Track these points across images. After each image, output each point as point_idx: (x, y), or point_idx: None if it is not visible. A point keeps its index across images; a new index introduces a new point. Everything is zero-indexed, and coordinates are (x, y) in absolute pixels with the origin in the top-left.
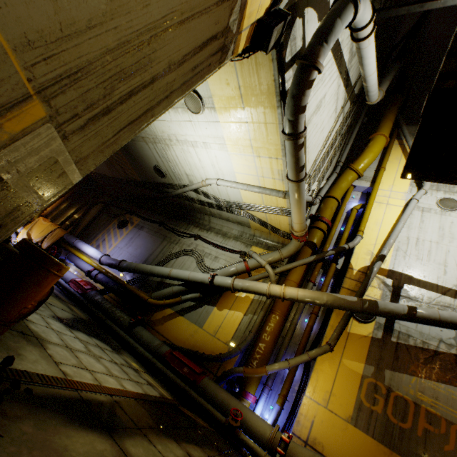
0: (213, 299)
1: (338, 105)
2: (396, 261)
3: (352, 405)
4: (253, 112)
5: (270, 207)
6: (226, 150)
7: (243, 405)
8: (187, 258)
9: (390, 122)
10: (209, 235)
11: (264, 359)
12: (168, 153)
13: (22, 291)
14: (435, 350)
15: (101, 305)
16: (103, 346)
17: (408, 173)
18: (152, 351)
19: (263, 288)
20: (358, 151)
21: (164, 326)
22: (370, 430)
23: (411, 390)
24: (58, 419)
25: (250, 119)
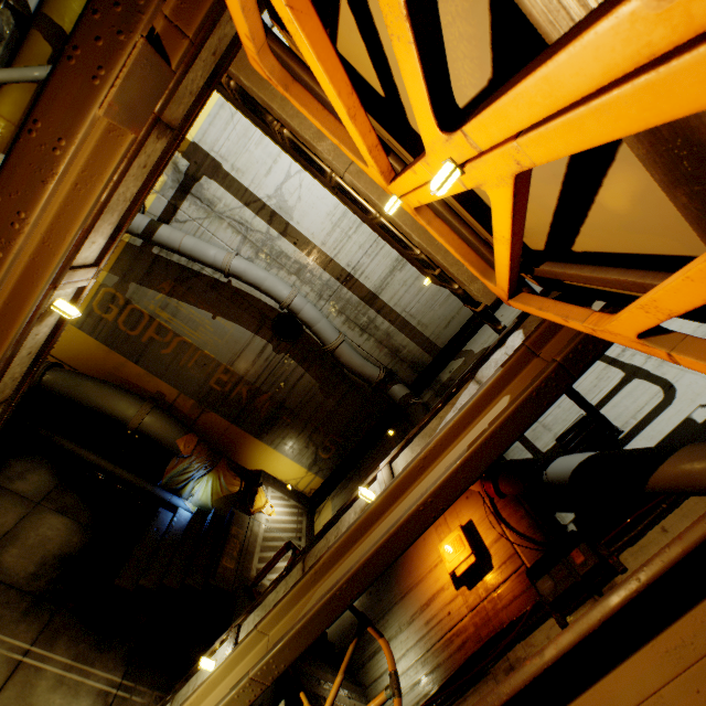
0: None
1: None
2: (211, 130)
3: (81, 312)
4: None
5: None
6: None
7: None
8: None
9: None
10: None
11: None
12: None
13: None
14: (198, 272)
15: None
16: None
17: None
18: None
19: None
20: None
21: None
22: (96, 334)
23: (153, 306)
24: None
25: None
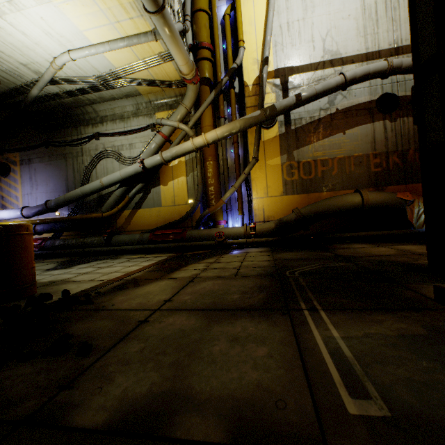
0: (154, 181)
1: None
2: (278, 58)
3: (281, 186)
4: None
5: (148, 59)
6: (48, 1)
7: (221, 228)
8: (105, 162)
9: None
10: (107, 127)
11: (218, 196)
12: None
13: (19, 260)
14: (318, 119)
15: (67, 245)
16: (104, 262)
17: None
18: (139, 243)
19: (188, 146)
20: None
21: (132, 225)
22: (295, 191)
23: (310, 154)
24: (129, 290)
25: None
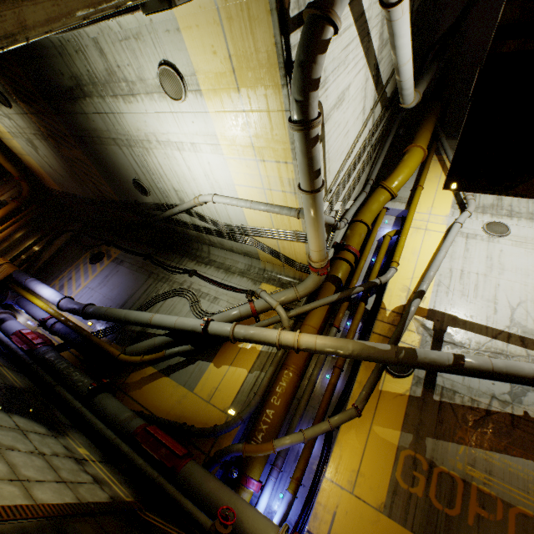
0: (209, 352)
1: (367, 105)
2: (438, 299)
3: (385, 488)
4: (251, 95)
5: (282, 231)
6: (220, 153)
7: (240, 499)
8: (178, 300)
9: (428, 132)
10: (208, 270)
11: (273, 431)
12: (148, 161)
13: None
14: (486, 410)
15: (54, 365)
16: (31, 428)
17: (453, 183)
18: (118, 428)
19: (271, 336)
20: (391, 168)
21: (143, 391)
22: (409, 521)
23: (459, 463)
24: None
25: (249, 106)
